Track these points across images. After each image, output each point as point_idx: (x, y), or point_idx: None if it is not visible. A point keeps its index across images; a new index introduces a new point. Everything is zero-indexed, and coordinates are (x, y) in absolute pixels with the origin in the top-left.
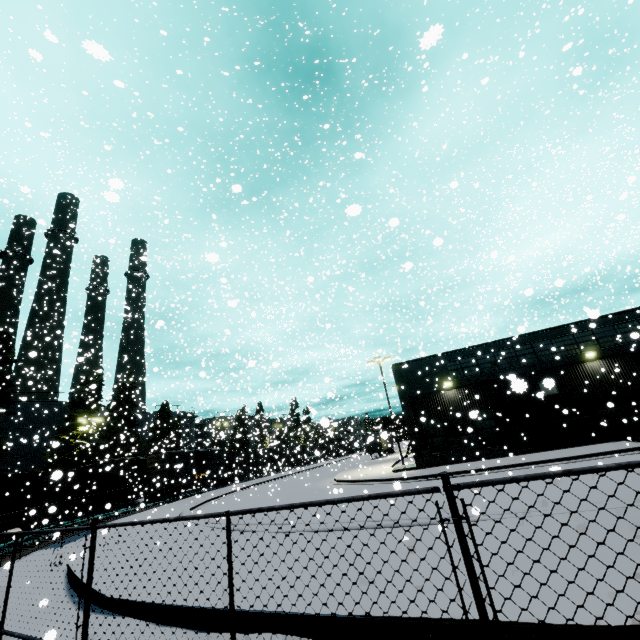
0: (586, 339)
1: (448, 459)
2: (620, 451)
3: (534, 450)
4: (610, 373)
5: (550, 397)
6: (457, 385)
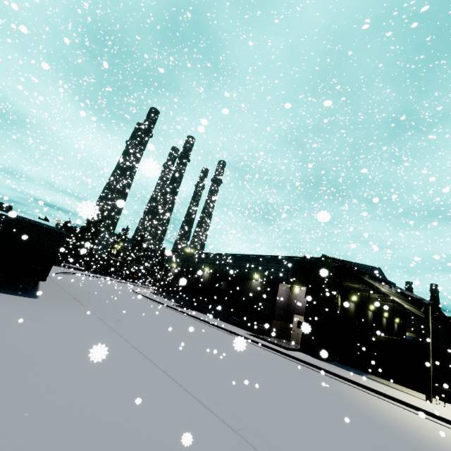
0: (212, 262)
1: (161, 294)
2: (157, 302)
3: (176, 302)
4: (207, 280)
5: (190, 283)
6: (176, 266)
